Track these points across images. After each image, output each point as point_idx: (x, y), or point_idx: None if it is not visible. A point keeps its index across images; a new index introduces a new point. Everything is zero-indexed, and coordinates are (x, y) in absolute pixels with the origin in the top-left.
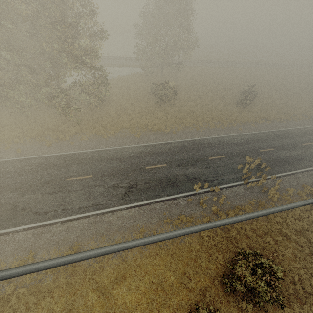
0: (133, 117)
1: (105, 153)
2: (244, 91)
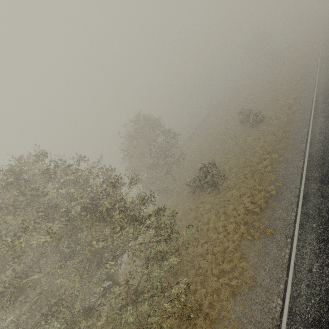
0: (222, 225)
1: (305, 309)
2: (242, 119)
